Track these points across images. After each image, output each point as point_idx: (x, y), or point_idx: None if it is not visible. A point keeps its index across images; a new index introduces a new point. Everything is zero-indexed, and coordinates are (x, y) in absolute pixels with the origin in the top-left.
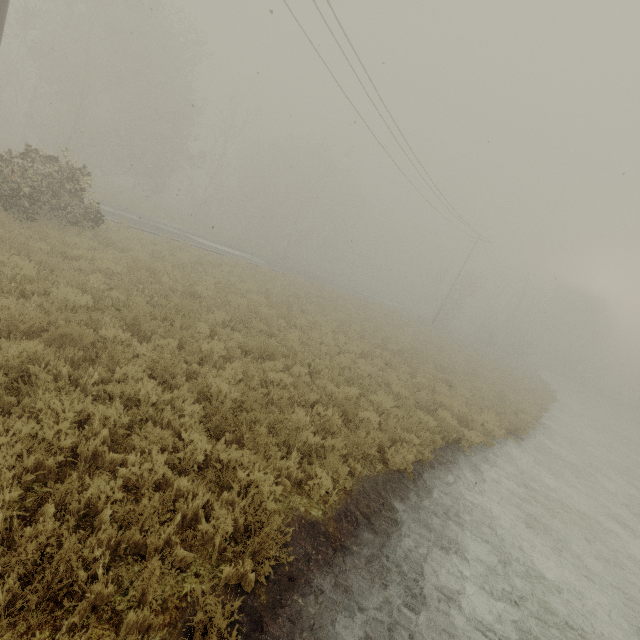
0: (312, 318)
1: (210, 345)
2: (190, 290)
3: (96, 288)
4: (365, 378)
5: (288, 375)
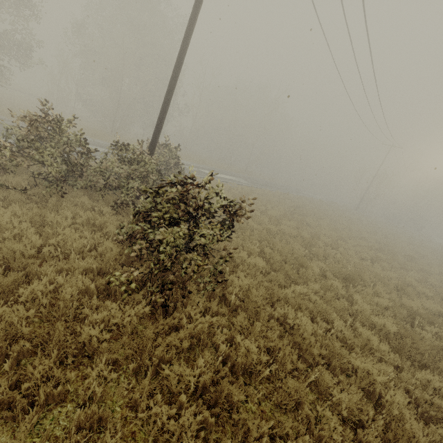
0: (321, 231)
1: (335, 283)
2: (267, 229)
3: (250, 248)
4: (407, 287)
5: (390, 300)
